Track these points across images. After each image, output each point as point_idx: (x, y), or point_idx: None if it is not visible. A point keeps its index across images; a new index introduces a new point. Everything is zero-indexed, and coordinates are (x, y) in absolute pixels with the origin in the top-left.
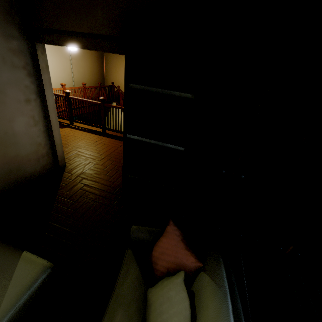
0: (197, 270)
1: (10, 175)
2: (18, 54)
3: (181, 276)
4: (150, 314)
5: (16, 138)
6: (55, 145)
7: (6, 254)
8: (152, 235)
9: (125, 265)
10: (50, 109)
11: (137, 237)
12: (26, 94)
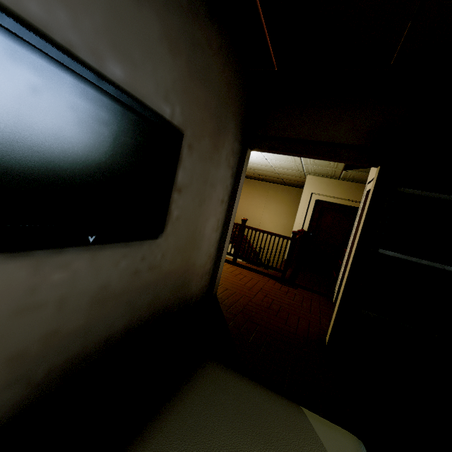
0: None
1: (180, 290)
2: (234, 154)
3: None
4: None
5: (201, 241)
6: (219, 261)
7: (279, 403)
8: None
9: None
10: (232, 216)
11: None
12: (224, 194)
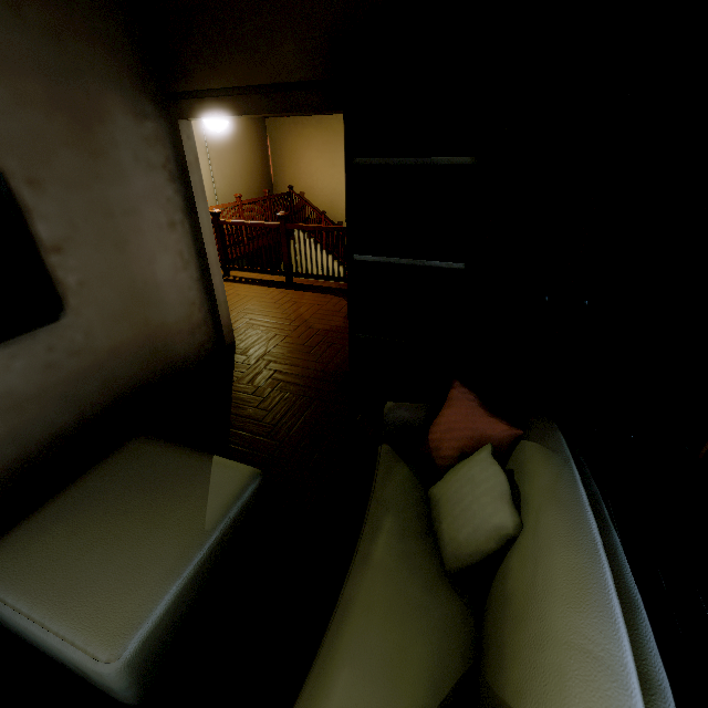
0: (513, 442)
1: (156, 359)
2: (155, 143)
3: (487, 450)
4: (440, 511)
5: (160, 292)
6: (216, 304)
7: (191, 458)
8: (423, 413)
9: (383, 463)
10: (206, 238)
11: (397, 419)
12: (170, 213)
